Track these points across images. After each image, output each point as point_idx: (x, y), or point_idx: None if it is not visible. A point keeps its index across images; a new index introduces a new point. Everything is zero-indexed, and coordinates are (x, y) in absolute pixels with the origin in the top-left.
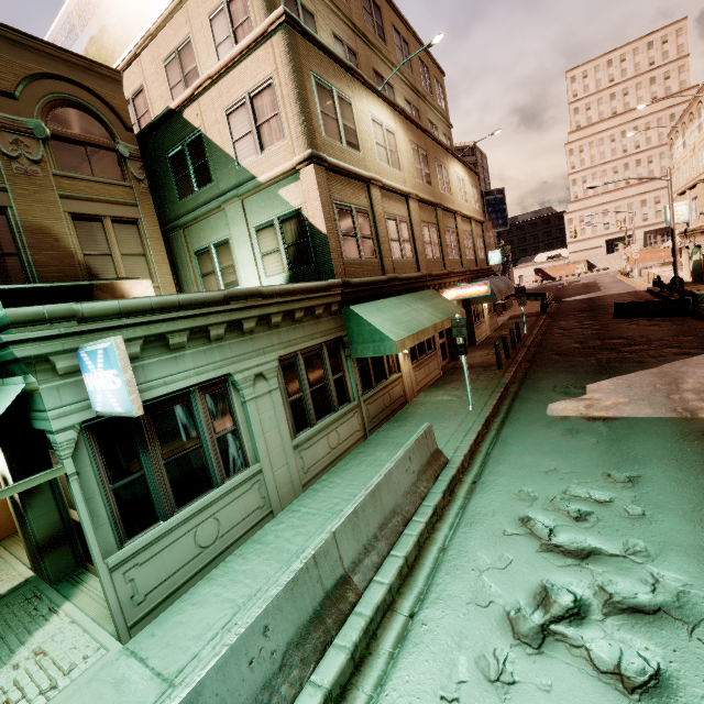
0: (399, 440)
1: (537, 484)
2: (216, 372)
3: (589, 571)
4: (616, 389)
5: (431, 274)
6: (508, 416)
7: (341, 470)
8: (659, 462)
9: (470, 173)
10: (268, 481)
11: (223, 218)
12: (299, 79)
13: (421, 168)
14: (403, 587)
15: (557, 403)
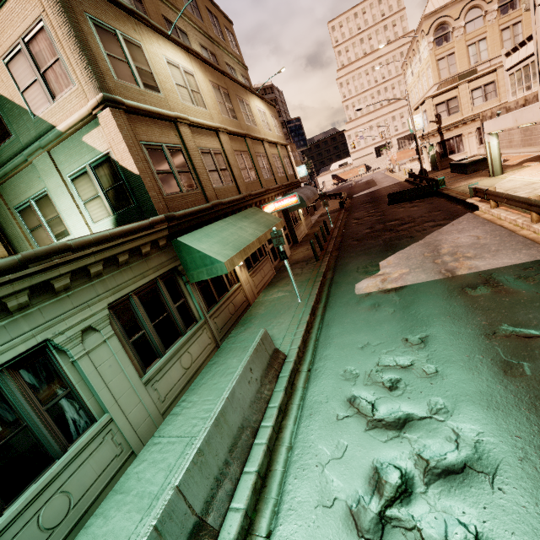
0: (246, 343)
1: (357, 361)
2: (27, 343)
3: (407, 440)
4: (399, 263)
5: (251, 194)
6: (328, 301)
7: (198, 386)
8: (438, 320)
9: (269, 106)
10: (122, 426)
11: (35, 171)
12: (72, 20)
13: (225, 105)
14: (259, 503)
15: (361, 282)
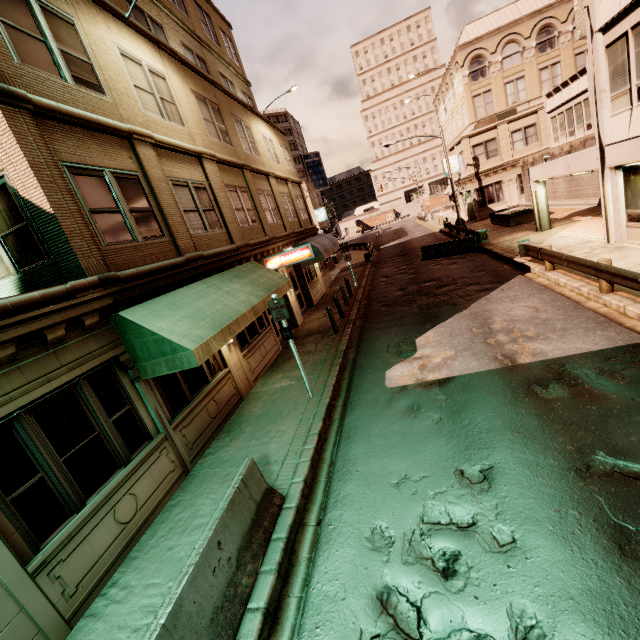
0: (229, 468)
1: (390, 511)
2: None
3: None
4: (442, 341)
5: (249, 244)
6: (349, 396)
7: (143, 552)
8: (504, 438)
9: (277, 133)
10: None
11: None
12: None
13: (215, 124)
14: None
15: (393, 368)
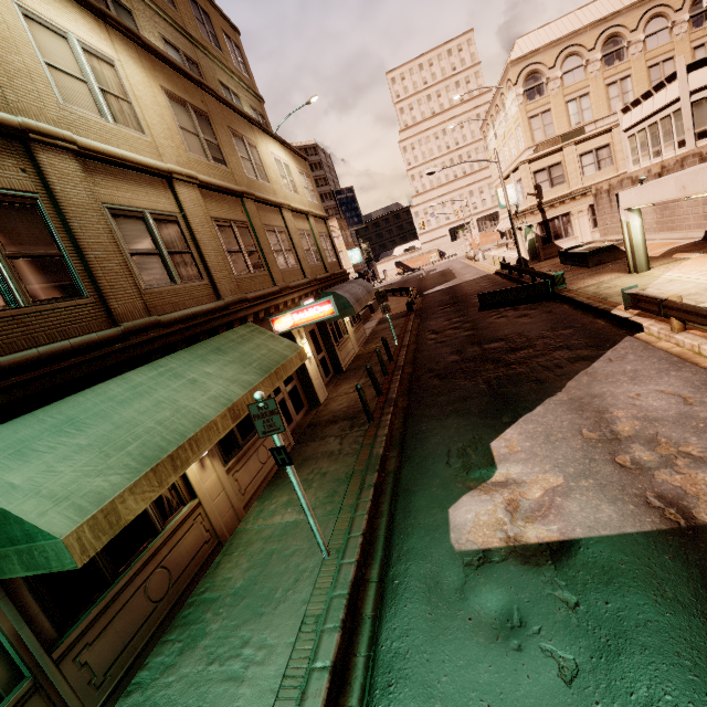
0: None
1: None
2: None
3: None
4: (534, 450)
5: (246, 298)
6: (390, 560)
7: None
8: None
9: (296, 157)
10: None
11: None
12: None
13: (200, 137)
14: None
15: (461, 502)
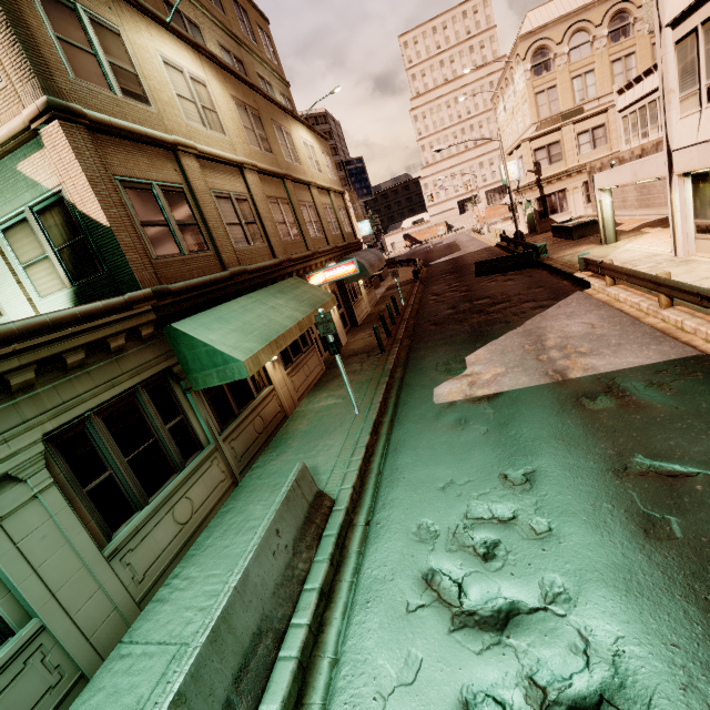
0: (278, 478)
1: (436, 510)
2: None
3: (512, 651)
4: (492, 358)
5: (291, 258)
6: (397, 412)
7: (201, 550)
8: (548, 446)
9: (319, 138)
10: (63, 635)
11: None
12: None
13: (255, 132)
14: None
15: (441, 385)
